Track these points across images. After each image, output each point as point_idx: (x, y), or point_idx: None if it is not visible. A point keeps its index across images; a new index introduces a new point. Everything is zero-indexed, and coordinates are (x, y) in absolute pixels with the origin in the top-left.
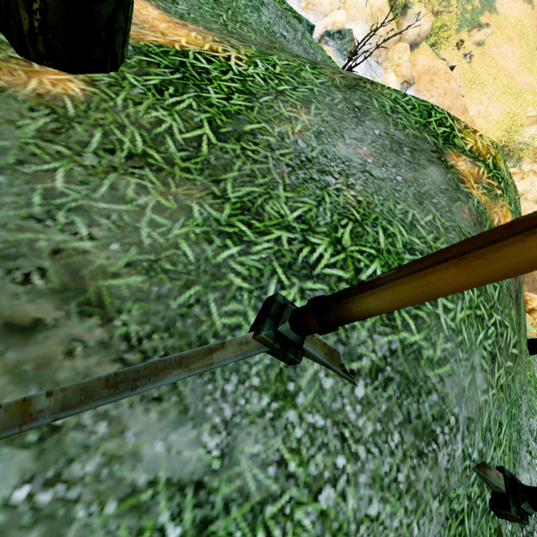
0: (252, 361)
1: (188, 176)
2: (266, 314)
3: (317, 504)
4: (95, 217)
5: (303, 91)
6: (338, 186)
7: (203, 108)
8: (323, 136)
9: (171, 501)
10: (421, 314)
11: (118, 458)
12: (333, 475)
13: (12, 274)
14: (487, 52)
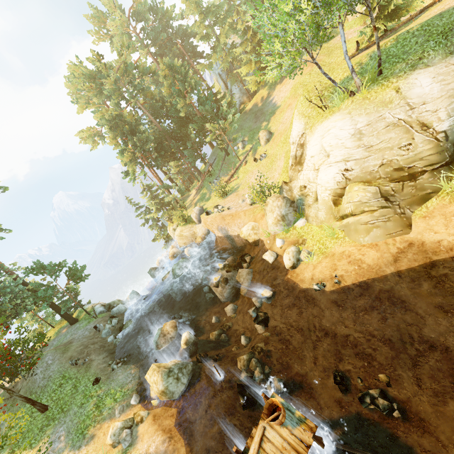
0: None
1: None
2: None
3: None
4: None
5: None
6: None
7: None
8: None
9: None
10: None
11: None
12: None
13: None
14: (276, 134)
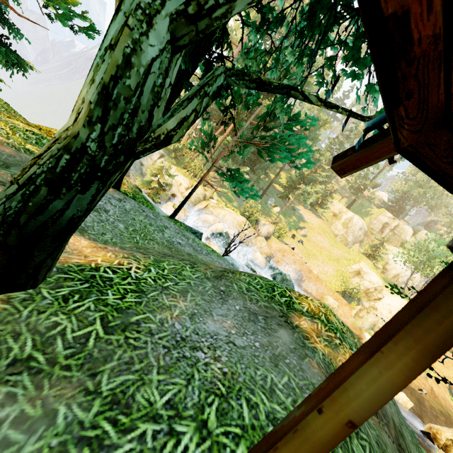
0: None
1: (66, 373)
2: None
3: None
4: None
5: (182, 285)
6: (207, 360)
7: (99, 308)
8: (196, 316)
9: None
10: None
11: None
12: None
13: None
14: (310, 239)
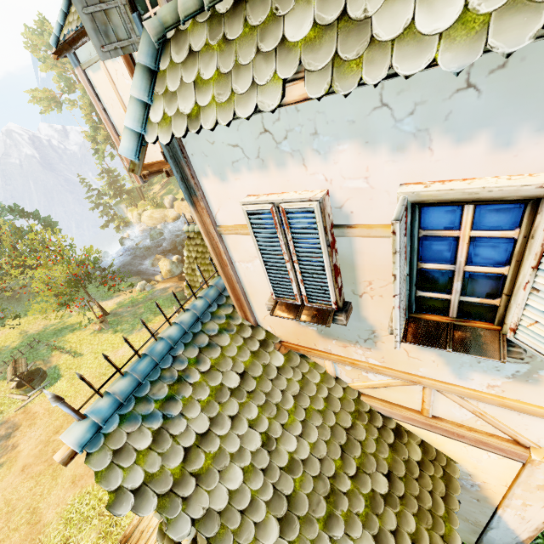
0: None
1: None
2: None
3: None
4: None
5: None
6: None
7: None
8: None
9: None
10: None
11: None
12: None
13: None
14: None
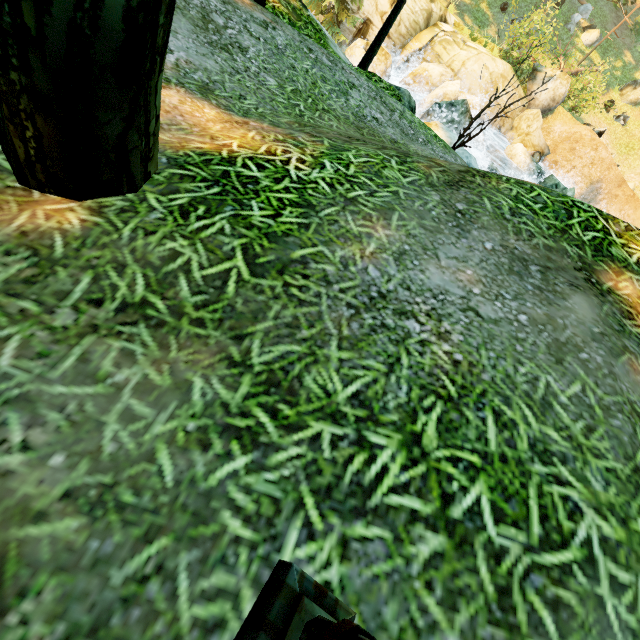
0: None
1: (199, 331)
2: (264, 614)
3: None
4: (41, 411)
5: (383, 196)
6: (424, 337)
7: (239, 232)
8: (407, 257)
9: None
10: (567, 596)
11: None
12: None
13: None
14: None
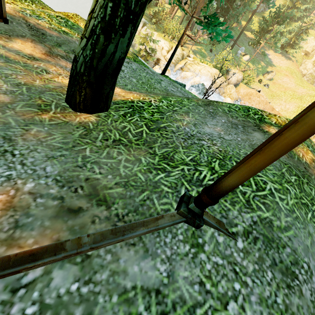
0: (178, 227)
1: (138, 147)
2: (182, 201)
3: (227, 312)
4: (101, 165)
5: (185, 109)
6: (208, 145)
7: (142, 120)
8: (197, 125)
9: (144, 299)
10: (266, 201)
11: (117, 273)
12: (234, 294)
13: (70, 188)
14: (276, 82)
